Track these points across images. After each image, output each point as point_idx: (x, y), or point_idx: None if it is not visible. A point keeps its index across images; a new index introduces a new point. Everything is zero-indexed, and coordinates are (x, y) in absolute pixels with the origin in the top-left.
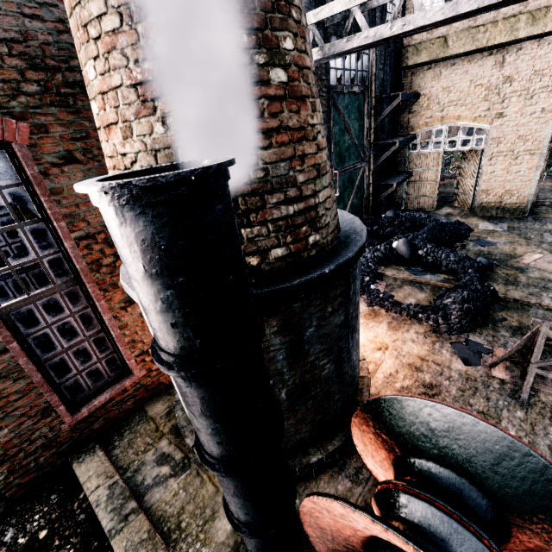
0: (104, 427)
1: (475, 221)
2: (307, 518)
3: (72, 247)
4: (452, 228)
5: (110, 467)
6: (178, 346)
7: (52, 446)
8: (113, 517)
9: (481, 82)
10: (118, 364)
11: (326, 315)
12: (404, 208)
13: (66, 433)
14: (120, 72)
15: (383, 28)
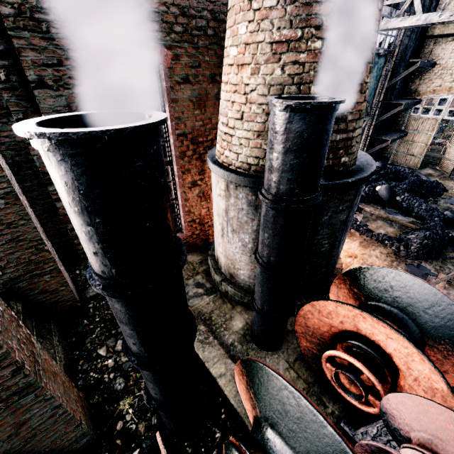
0: None
1: (452, 184)
2: (300, 319)
3: (174, 139)
4: (429, 185)
5: None
6: (284, 192)
7: None
8: None
9: None
10: (177, 224)
11: (337, 211)
12: (391, 162)
13: None
14: (265, 33)
15: (433, 15)
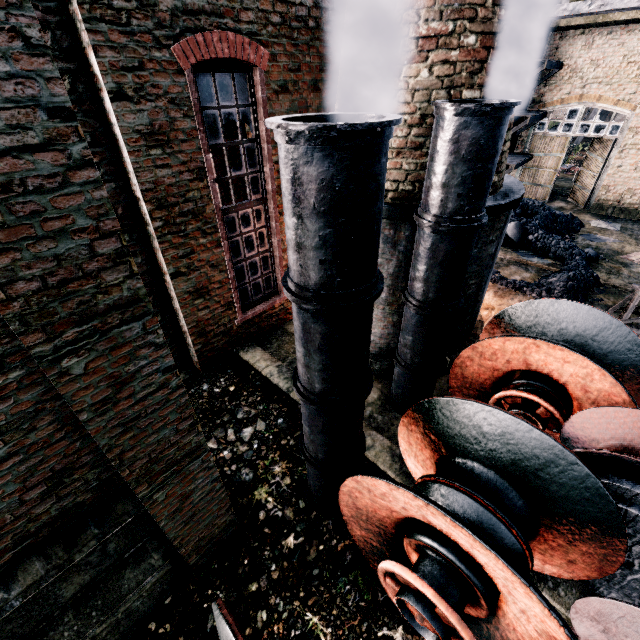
0: (257, 333)
1: (588, 218)
2: (456, 371)
3: (271, 168)
4: (564, 220)
5: (272, 357)
6: (453, 210)
7: (227, 335)
8: (287, 382)
9: (636, 59)
10: (271, 284)
11: (487, 242)
12: None
13: (236, 328)
14: (409, 27)
15: (582, 5)
